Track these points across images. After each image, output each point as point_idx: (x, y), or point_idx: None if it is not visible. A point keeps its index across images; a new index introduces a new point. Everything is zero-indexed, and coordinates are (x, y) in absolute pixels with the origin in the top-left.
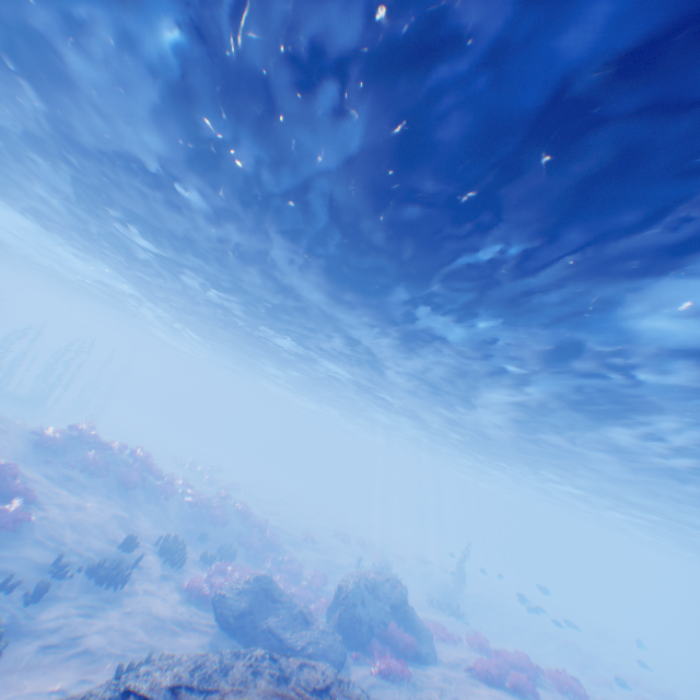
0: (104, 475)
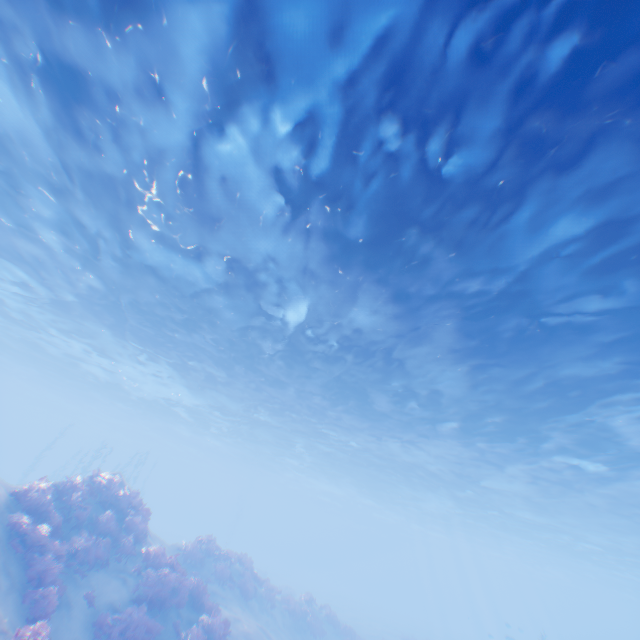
0: (233, 586)
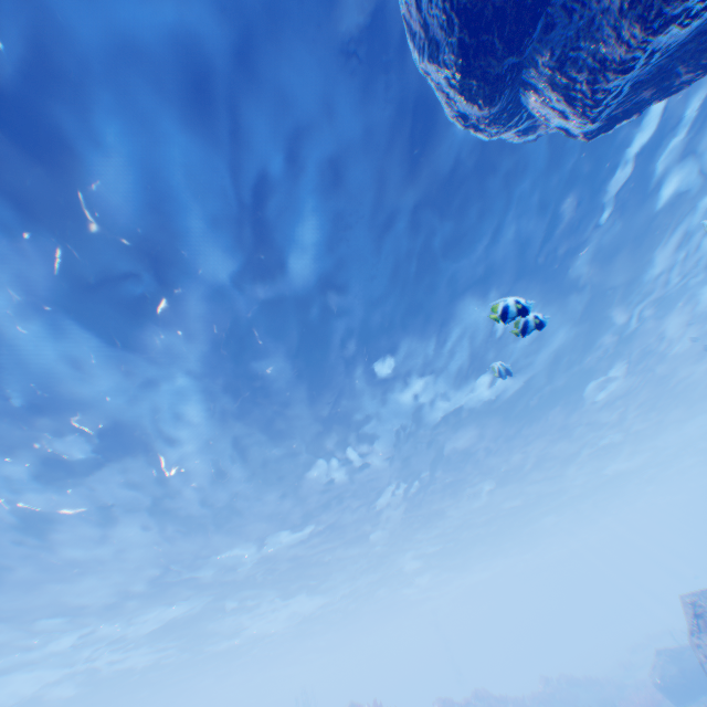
0: None
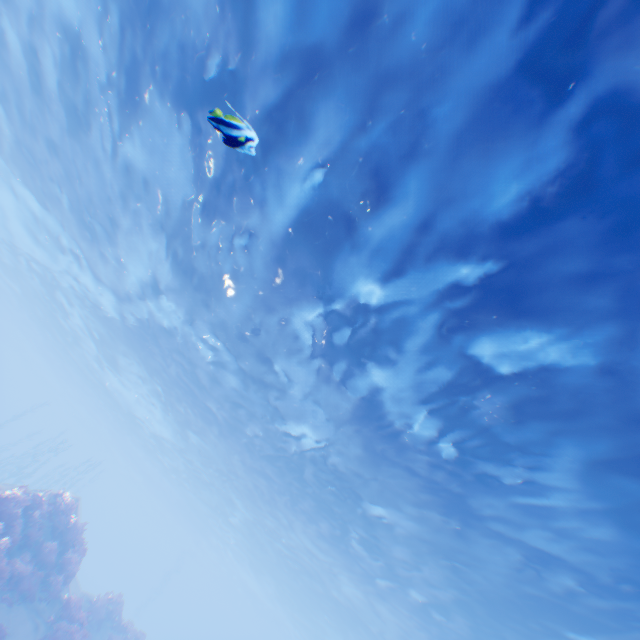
0: None
